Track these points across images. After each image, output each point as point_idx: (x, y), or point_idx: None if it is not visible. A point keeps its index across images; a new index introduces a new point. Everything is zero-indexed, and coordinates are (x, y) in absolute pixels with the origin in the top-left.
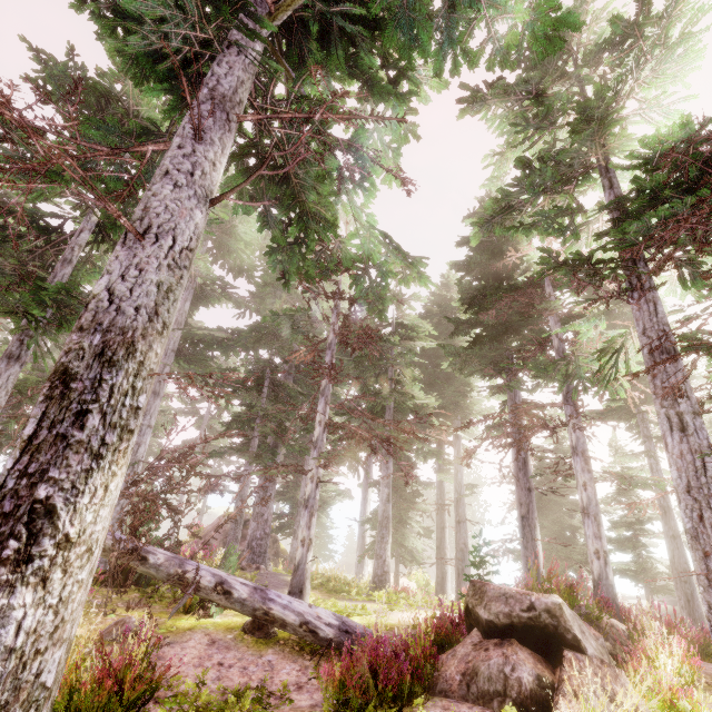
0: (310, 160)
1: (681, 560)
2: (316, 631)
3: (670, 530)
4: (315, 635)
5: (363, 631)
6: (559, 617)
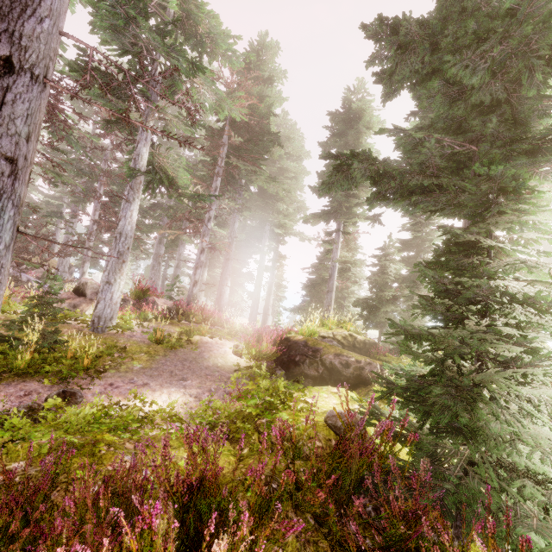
0: None
1: (326, 304)
2: None
3: (328, 288)
4: None
5: None
6: (84, 286)
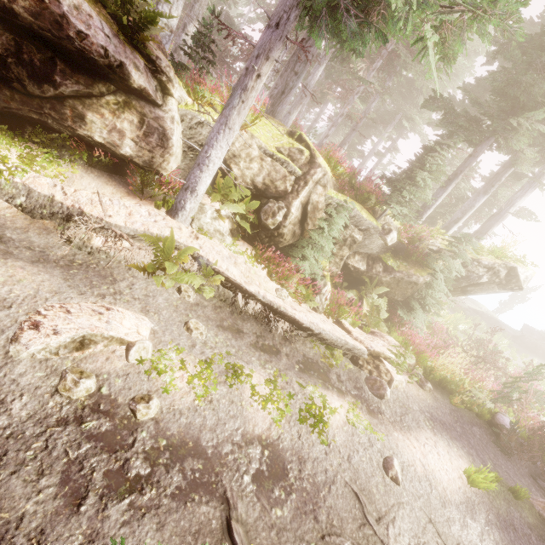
0: None
1: None
2: None
3: None
4: None
5: None
6: None
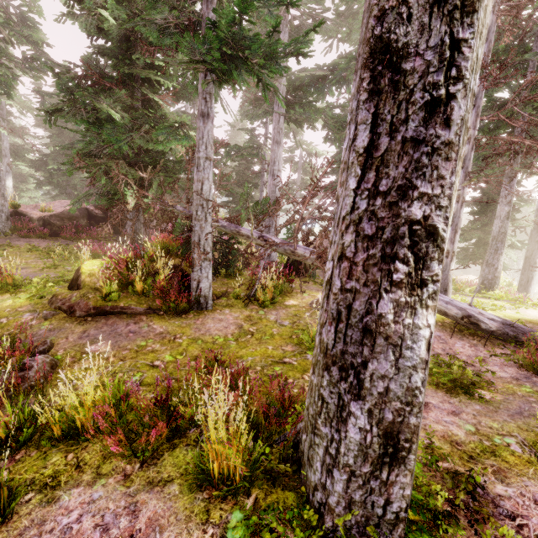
0: None
1: None
2: (478, 322)
3: None
4: (476, 324)
5: (527, 327)
6: None
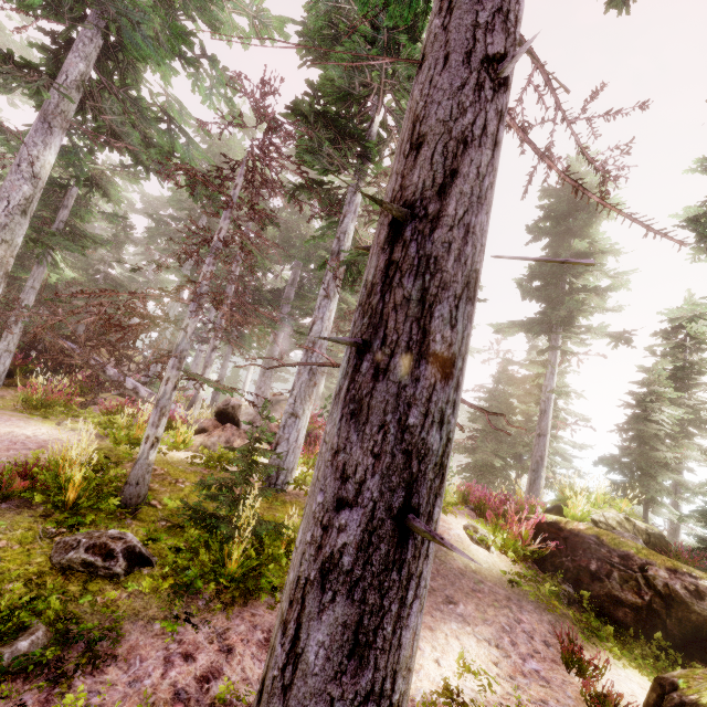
0: (128, 133)
1: (537, 453)
2: None
3: (539, 429)
4: None
5: None
6: (236, 410)
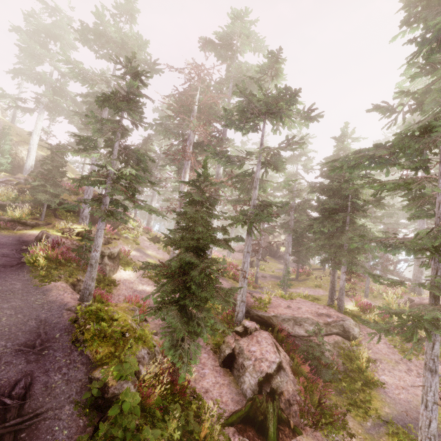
0: None
1: None
2: None
3: None
4: None
5: None
6: None
